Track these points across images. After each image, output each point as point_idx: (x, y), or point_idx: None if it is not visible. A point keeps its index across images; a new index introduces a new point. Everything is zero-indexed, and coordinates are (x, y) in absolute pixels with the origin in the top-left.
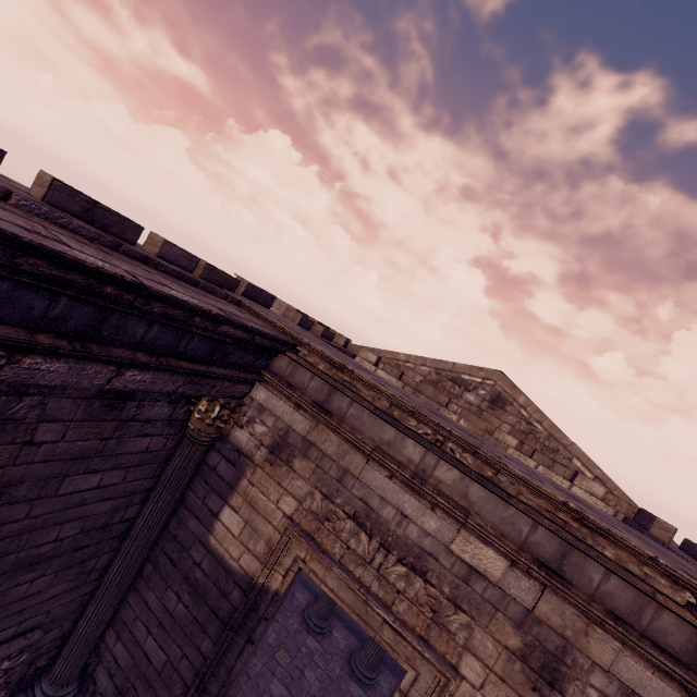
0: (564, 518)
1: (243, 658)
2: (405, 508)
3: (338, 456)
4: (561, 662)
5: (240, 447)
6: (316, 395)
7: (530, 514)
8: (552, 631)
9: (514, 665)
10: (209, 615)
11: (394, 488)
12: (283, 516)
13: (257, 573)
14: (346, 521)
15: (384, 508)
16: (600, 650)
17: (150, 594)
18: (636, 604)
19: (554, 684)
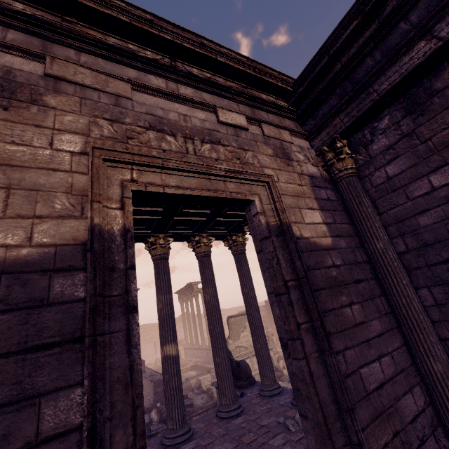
0: (250, 72)
1: (136, 340)
2: (181, 112)
3: (100, 85)
4: (284, 149)
5: None
6: (25, 46)
7: (234, 96)
8: (274, 139)
9: (278, 161)
10: (21, 365)
11: (165, 102)
12: (72, 155)
13: (79, 232)
14: (147, 132)
15: (169, 113)
16: (287, 137)
17: None
18: (279, 121)
19: (289, 159)
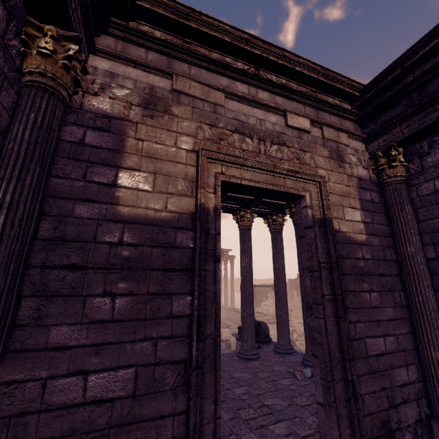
0: (322, 79)
1: (218, 278)
2: (258, 116)
3: (205, 96)
4: (340, 151)
5: (105, 112)
6: (158, 65)
7: (303, 99)
8: (332, 141)
9: (331, 162)
10: (164, 277)
11: (247, 107)
12: (187, 152)
13: (190, 206)
14: (233, 135)
15: (249, 118)
16: (344, 140)
17: (56, 331)
18: (340, 122)
19: (343, 161)
